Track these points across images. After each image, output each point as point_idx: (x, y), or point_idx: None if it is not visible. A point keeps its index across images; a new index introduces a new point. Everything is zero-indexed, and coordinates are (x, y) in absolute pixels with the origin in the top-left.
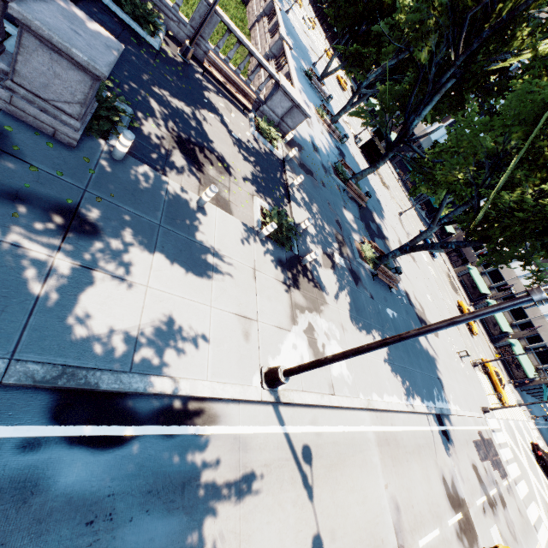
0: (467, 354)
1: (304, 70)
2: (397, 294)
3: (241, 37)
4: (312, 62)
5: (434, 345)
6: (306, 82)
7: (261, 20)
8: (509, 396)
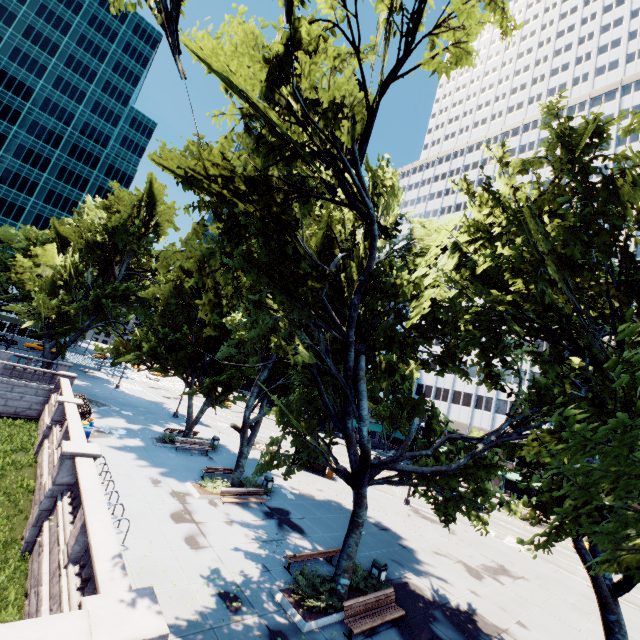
0: None
1: (159, 437)
2: None
3: None
4: (171, 414)
5: None
6: (169, 451)
7: (51, 432)
8: None
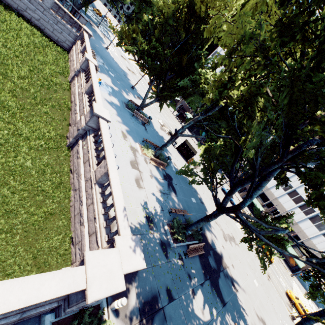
0: None
1: (126, 103)
2: None
3: None
4: (131, 85)
5: None
6: (129, 115)
7: (79, 75)
8: (298, 294)
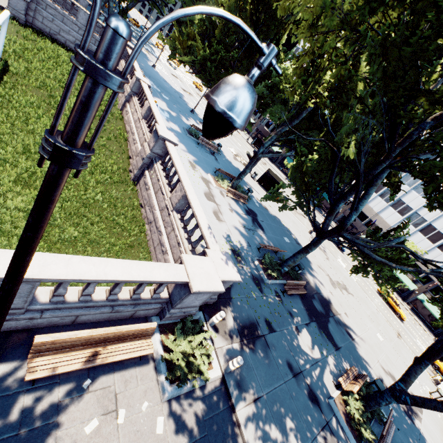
0: (441, 396)
1: (188, 129)
2: (386, 412)
3: (98, 279)
4: (189, 109)
5: (434, 442)
6: (194, 143)
7: (131, 100)
8: None
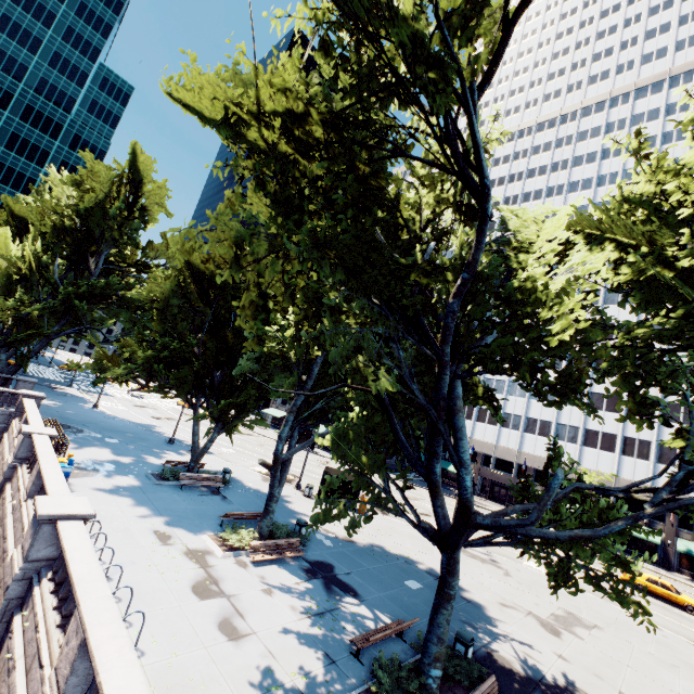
0: None
1: (157, 472)
2: None
3: None
4: (166, 439)
5: None
6: (172, 490)
7: (15, 474)
8: None
